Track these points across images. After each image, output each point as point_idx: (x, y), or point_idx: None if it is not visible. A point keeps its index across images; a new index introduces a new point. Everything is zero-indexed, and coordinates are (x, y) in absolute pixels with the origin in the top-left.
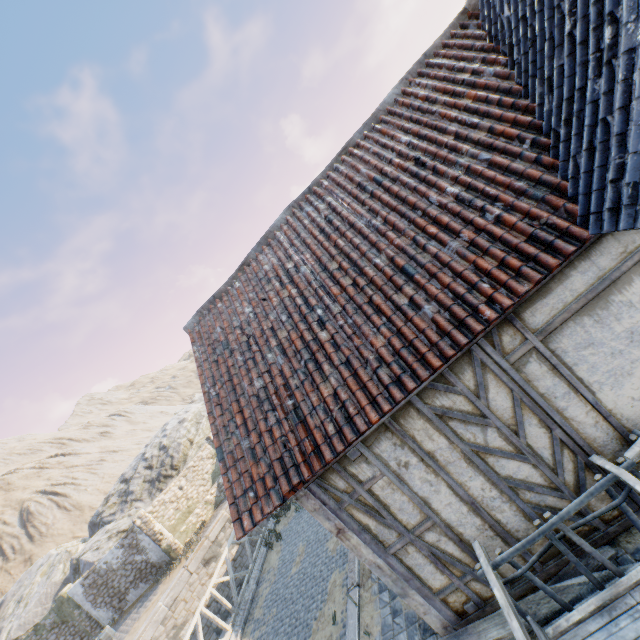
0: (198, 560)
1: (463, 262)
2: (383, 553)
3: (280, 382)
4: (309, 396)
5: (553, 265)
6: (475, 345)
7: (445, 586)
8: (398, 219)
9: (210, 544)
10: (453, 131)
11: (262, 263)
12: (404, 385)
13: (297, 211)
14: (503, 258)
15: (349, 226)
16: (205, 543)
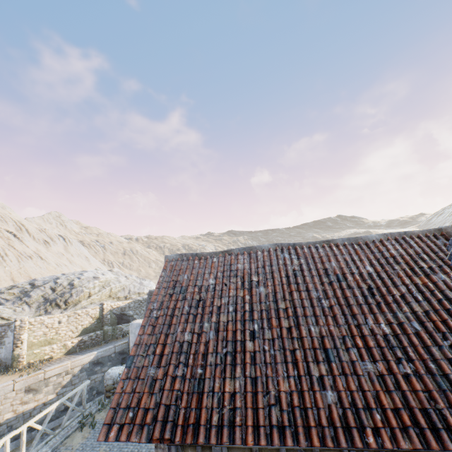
0: (26, 384)
1: (369, 383)
2: None
3: (202, 350)
4: (215, 379)
5: (434, 447)
6: (347, 450)
7: None
8: (339, 313)
9: (42, 378)
10: (402, 291)
11: (239, 261)
12: (285, 436)
13: (279, 250)
14: (399, 408)
15: (306, 288)
16: (40, 375)
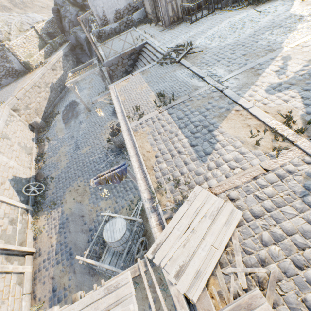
0: (50, 67)
1: None
2: (166, 3)
3: None
4: None
5: None
6: None
7: (171, 16)
8: None
9: (53, 64)
10: None
11: None
12: None
13: None
14: None
15: None
16: (51, 63)
